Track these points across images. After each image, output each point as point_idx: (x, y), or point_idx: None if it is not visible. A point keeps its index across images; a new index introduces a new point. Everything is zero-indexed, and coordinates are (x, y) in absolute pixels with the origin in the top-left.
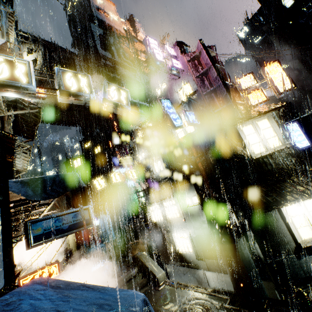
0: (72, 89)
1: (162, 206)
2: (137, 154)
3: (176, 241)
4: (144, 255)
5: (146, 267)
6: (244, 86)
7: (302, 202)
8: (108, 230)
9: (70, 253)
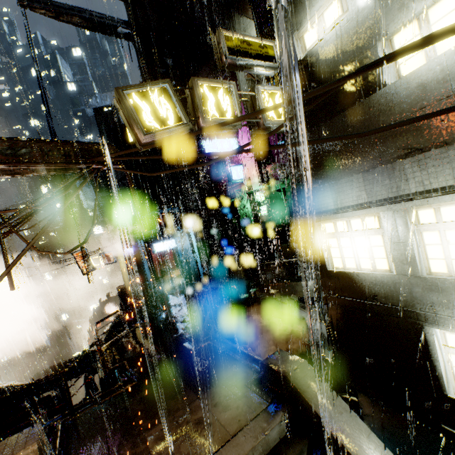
0: None
1: (404, 224)
2: (297, 23)
3: (446, 357)
4: (307, 374)
5: (322, 426)
6: None
7: None
8: (191, 259)
9: (123, 292)
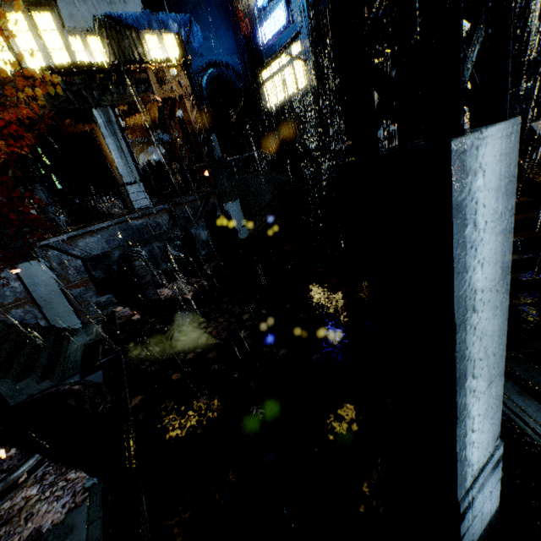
0: None
1: None
2: None
3: None
4: None
5: None
6: None
7: None
8: None
9: None
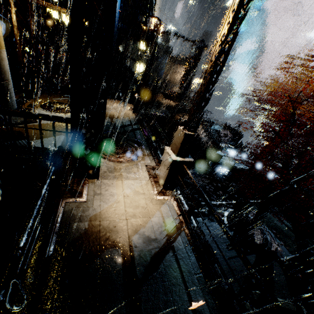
0: None
1: None
2: None
3: None
4: None
5: None
6: (153, 22)
7: (141, 63)
8: None
9: None
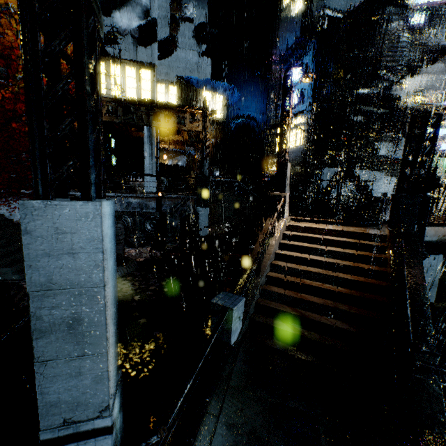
0: (433, 102)
1: None
2: None
3: None
4: None
5: None
6: None
7: None
8: None
9: None
